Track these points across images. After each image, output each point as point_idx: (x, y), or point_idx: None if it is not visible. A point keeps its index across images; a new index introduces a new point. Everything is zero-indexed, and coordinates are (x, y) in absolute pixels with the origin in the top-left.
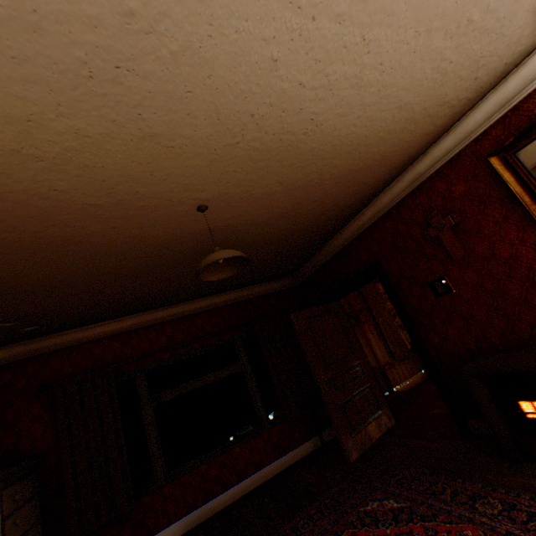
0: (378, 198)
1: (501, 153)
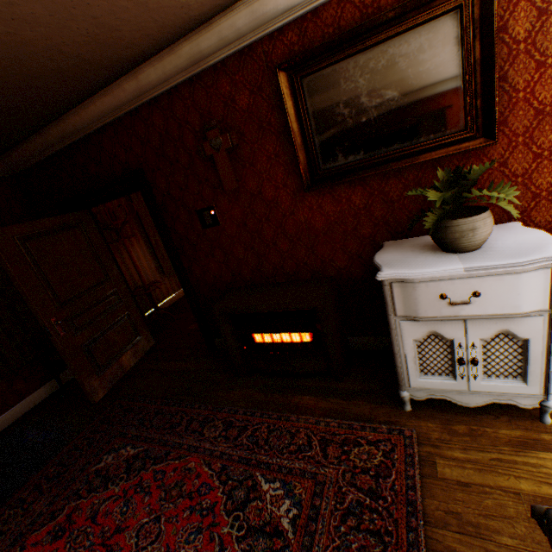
0: (144, 68)
1: (291, 72)
